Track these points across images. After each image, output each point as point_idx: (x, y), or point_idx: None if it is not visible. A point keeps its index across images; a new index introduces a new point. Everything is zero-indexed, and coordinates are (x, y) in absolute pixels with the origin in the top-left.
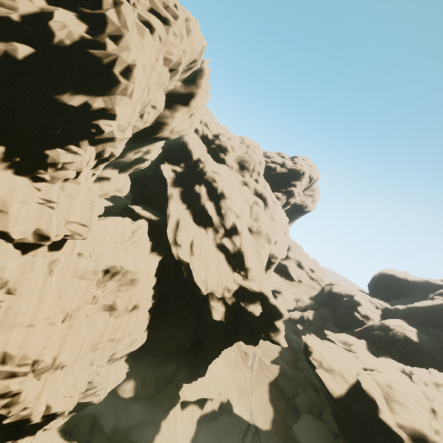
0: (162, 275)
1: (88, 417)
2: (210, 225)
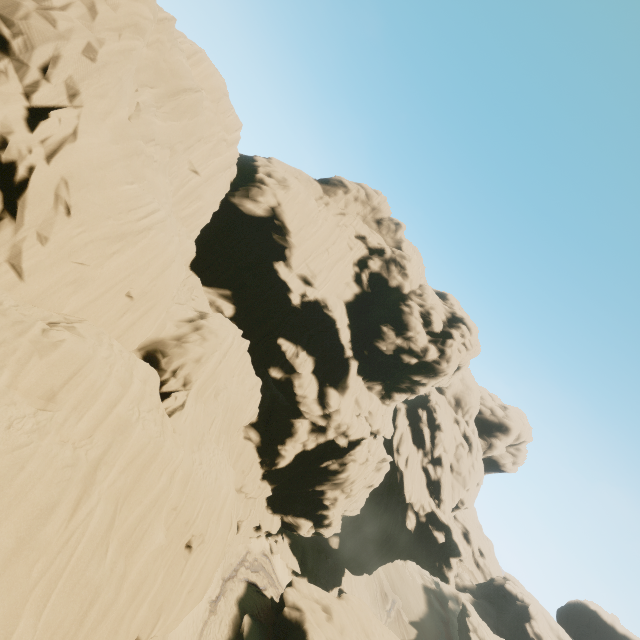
0: None
1: (302, 546)
2: (422, 447)
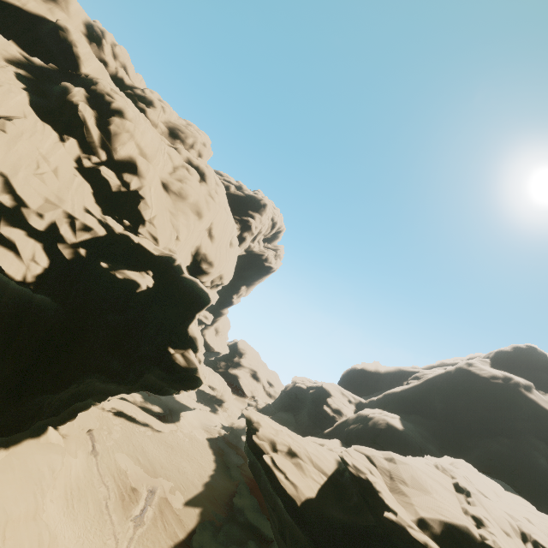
0: None
1: None
2: (76, 136)
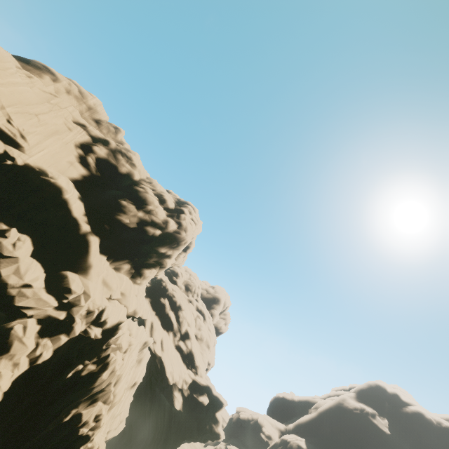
0: None
1: None
2: (171, 329)
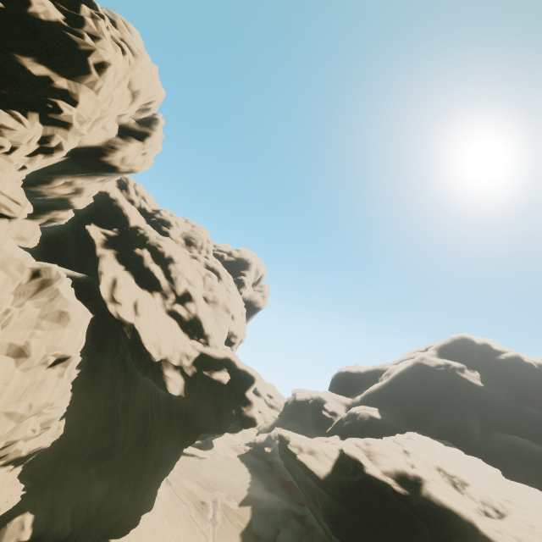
0: (91, 343)
1: None
2: (157, 290)
